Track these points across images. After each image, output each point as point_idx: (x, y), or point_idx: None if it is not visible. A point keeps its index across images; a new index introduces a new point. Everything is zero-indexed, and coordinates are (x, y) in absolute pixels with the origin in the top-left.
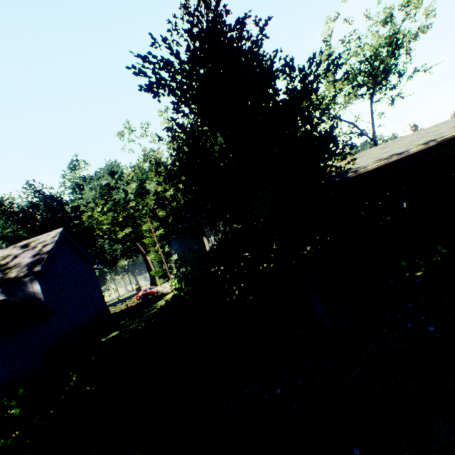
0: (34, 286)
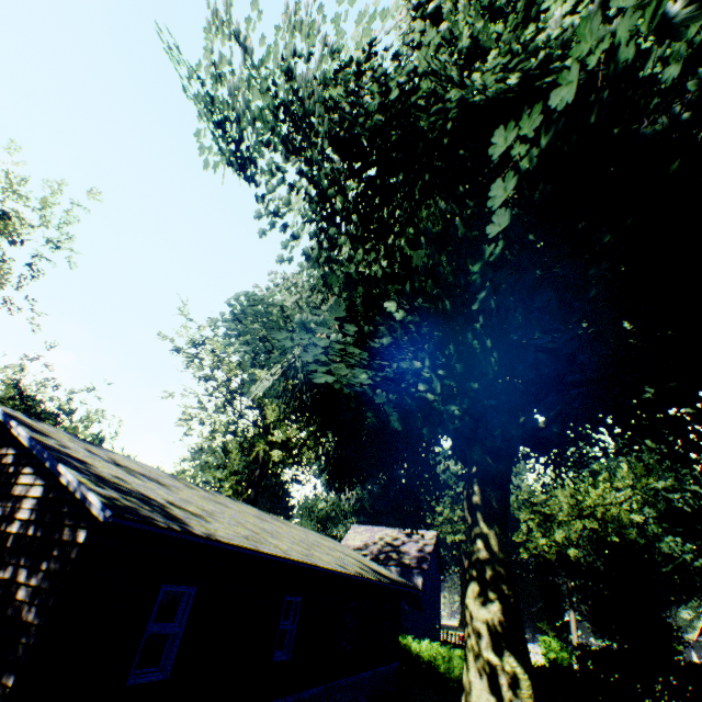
0: (417, 579)
